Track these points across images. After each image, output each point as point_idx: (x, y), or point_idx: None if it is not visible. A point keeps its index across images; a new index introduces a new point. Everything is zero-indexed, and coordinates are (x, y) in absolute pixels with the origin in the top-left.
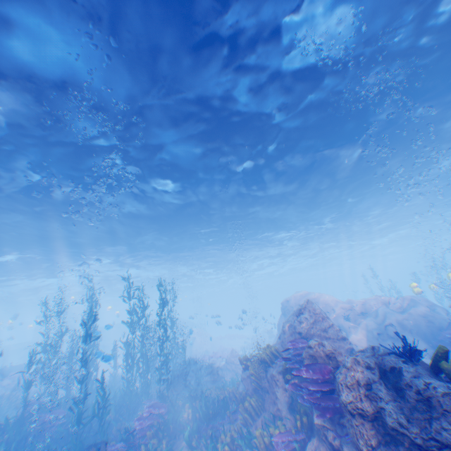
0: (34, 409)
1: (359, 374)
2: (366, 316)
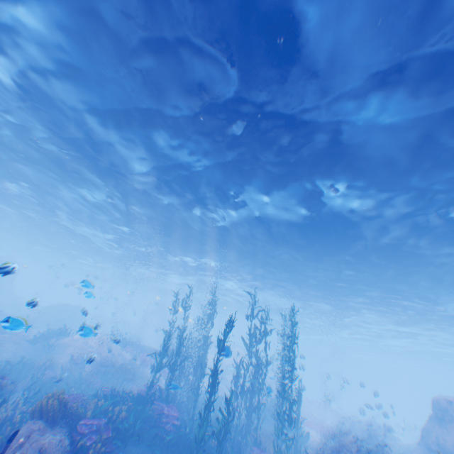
0: (154, 393)
1: None
2: None
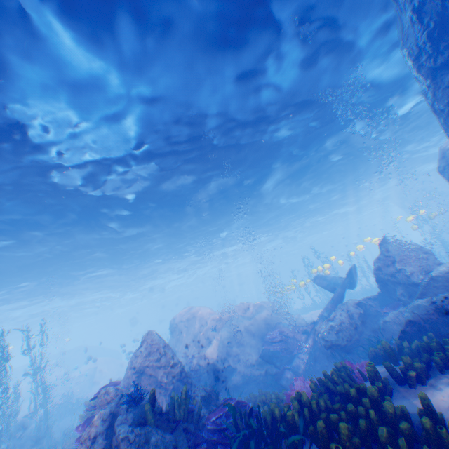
0: None
1: (93, 428)
2: (223, 327)
